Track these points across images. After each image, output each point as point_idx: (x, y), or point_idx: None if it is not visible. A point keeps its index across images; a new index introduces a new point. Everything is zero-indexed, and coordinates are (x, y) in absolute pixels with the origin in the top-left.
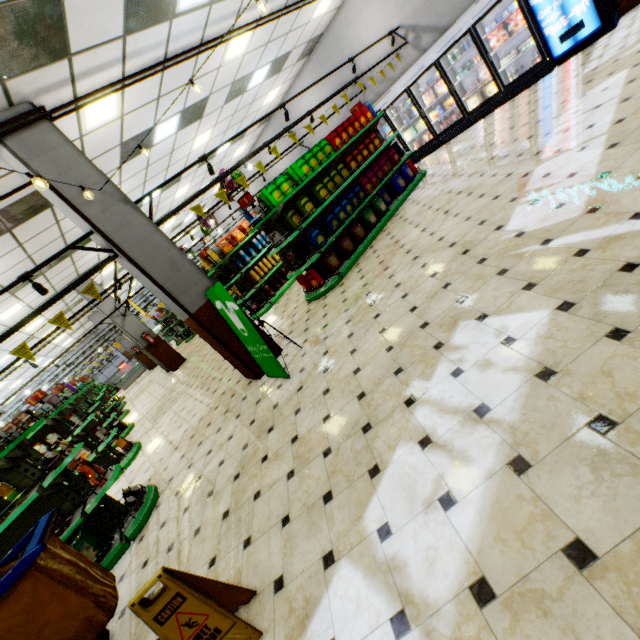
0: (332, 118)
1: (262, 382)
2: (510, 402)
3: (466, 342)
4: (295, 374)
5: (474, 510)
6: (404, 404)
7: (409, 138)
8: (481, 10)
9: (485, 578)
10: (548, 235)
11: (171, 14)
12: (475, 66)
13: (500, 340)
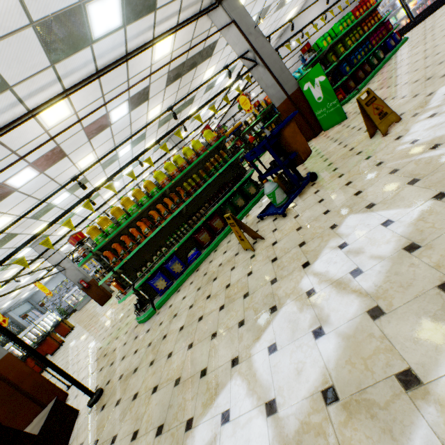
0: (328, 25)
1: (320, 135)
2: None
3: None
4: (349, 116)
5: None
6: None
7: None
8: None
9: None
10: None
11: None
12: None
13: None
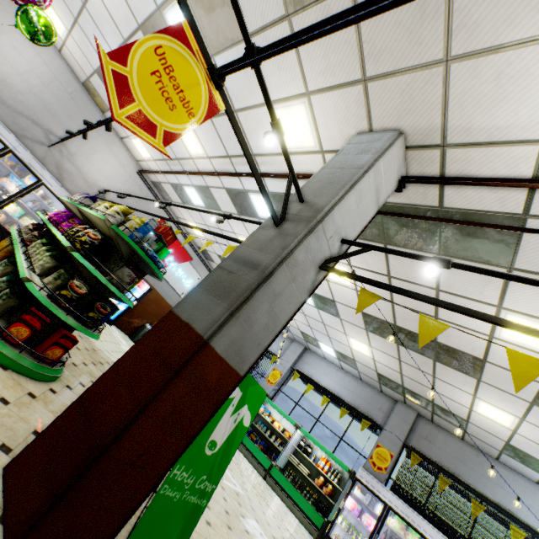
0: (1, 81)
1: None
2: None
3: (253, 531)
4: None
5: None
6: None
7: (10, 209)
8: None
9: None
10: None
11: (271, 195)
12: None
13: (260, 533)
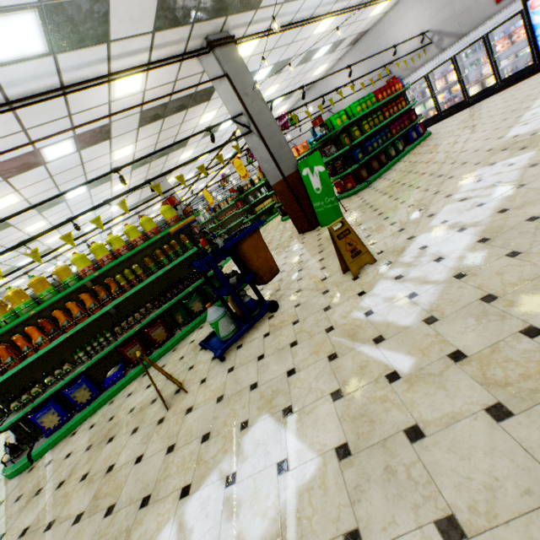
0: (359, 93)
1: (316, 230)
2: (513, 177)
3: (483, 173)
4: (347, 219)
5: (496, 201)
6: (444, 198)
7: (418, 112)
8: (495, 24)
9: (504, 209)
10: (535, 132)
11: None
12: (481, 64)
13: (505, 166)
